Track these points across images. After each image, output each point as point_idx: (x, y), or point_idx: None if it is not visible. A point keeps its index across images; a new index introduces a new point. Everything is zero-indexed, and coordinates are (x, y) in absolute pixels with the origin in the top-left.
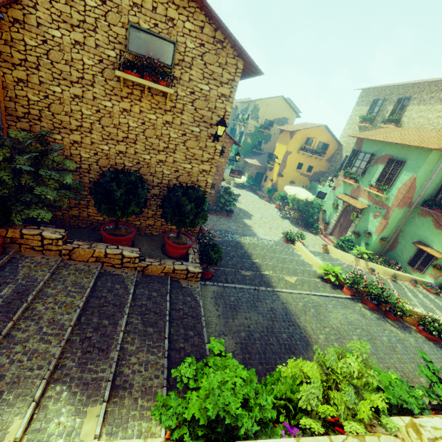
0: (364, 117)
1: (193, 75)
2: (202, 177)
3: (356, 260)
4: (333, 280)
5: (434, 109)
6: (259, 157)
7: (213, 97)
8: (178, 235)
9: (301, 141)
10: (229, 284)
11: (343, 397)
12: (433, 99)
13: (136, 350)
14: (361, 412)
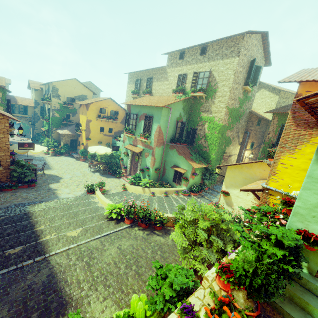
0: (133, 91)
1: None
2: None
3: (143, 190)
4: (115, 217)
5: (164, 84)
6: (69, 127)
7: None
8: None
9: (96, 111)
10: None
11: None
12: (162, 78)
13: None
14: None
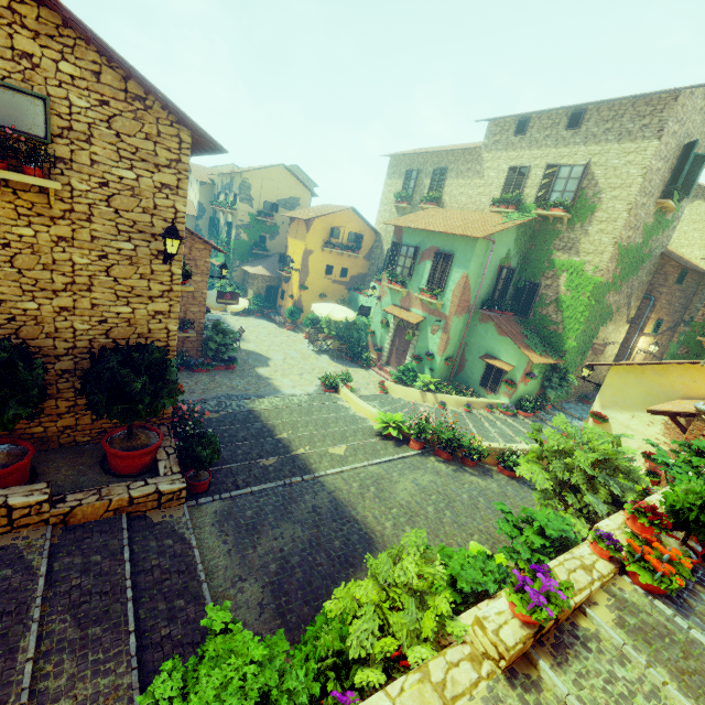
0: (399, 194)
1: (99, 154)
2: (158, 323)
3: (423, 395)
4: (396, 435)
5: (473, 184)
6: (266, 262)
7: (146, 190)
8: (130, 433)
9: (324, 233)
10: (241, 491)
11: (402, 619)
12: (470, 172)
13: (68, 683)
14: (426, 629)
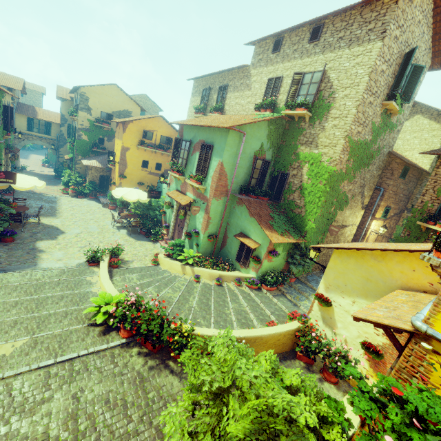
0: (197, 107)
1: None
2: None
3: (183, 268)
4: (101, 322)
5: (244, 95)
6: (101, 157)
7: None
8: None
9: (138, 134)
10: None
11: None
12: (243, 86)
13: None
14: None
